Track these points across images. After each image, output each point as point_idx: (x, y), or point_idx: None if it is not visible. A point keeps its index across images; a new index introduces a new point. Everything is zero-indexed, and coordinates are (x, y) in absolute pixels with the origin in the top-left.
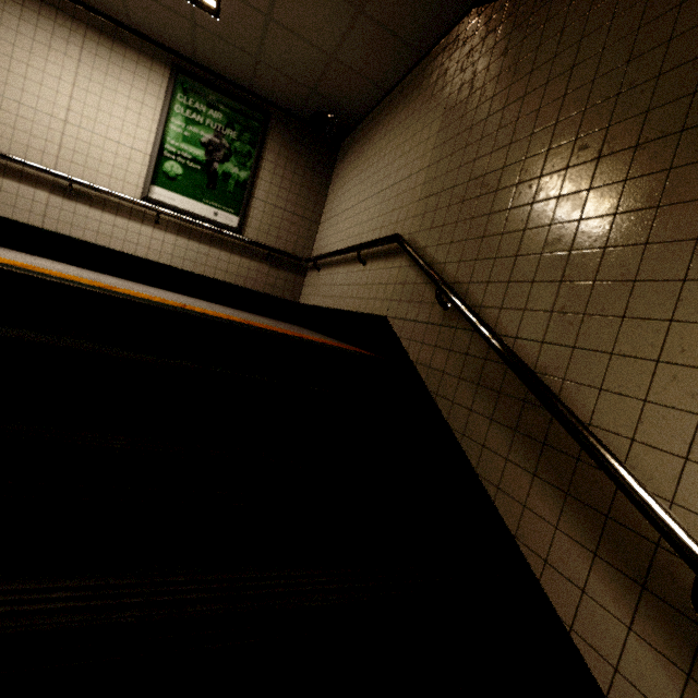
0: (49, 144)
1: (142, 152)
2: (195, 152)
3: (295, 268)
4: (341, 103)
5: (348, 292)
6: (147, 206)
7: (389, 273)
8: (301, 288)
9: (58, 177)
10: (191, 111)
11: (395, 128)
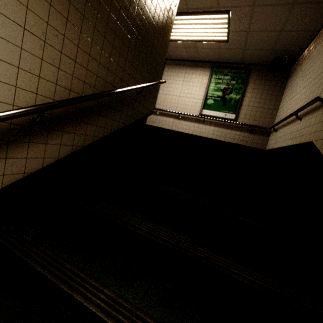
0: (175, 104)
1: (200, 99)
2: (218, 93)
3: (263, 133)
4: (289, 48)
5: (291, 136)
6: (200, 117)
7: (315, 118)
8: (267, 142)
9: (176, 113)
10: (217, 79)
11: (322, 46)
